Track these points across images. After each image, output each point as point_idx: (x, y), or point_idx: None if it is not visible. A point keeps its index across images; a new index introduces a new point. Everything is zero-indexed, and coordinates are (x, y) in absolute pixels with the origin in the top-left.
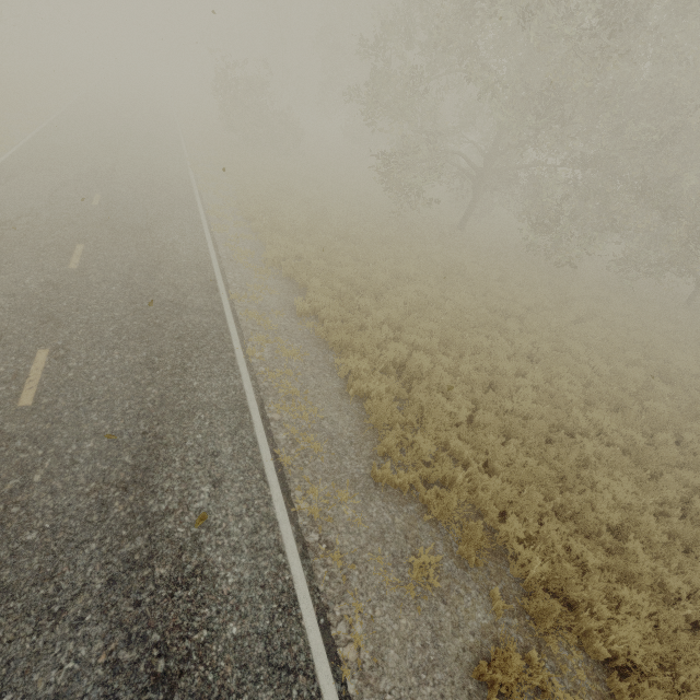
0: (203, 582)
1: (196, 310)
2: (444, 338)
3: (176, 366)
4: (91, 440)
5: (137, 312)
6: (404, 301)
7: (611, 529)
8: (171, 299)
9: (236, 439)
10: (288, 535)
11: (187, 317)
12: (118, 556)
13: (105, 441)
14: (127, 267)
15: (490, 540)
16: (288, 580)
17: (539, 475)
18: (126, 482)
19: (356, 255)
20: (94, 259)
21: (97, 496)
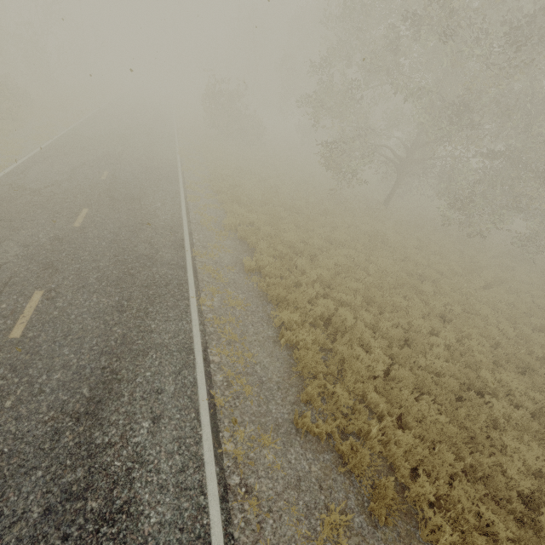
0: (128, 519)
1: (164, 263)
2: (367, 296)
3: (140, 310)
4: (59, 371)
5: (118, 263)
6: (334, 262)
7: (522, 496)
8: (146, 253)
9: (179, 378)
10: (211, 476)
11: (156, 269)
12: (59, 485)
13: (70, 373)
14: (117, 227)
15: (401, 498)
16: (205, 524)
17: (450, 434)
18: (79, 413)
19: (297, 223)
20: (94, 220)
21: (53, 424)
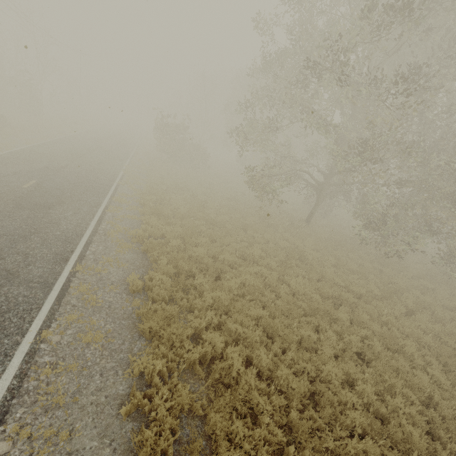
0: None
1: (25, 280)
2: (270, 327)
3: None
4: None
5: None
6: (242, 281)
7: None
8: (10, 267)
9: None
10: None
11: (8, 288)
12: None
13: None
14: None
15: None
16: None
17: None
18: None
19: (214, 237)
20: None
21: None
